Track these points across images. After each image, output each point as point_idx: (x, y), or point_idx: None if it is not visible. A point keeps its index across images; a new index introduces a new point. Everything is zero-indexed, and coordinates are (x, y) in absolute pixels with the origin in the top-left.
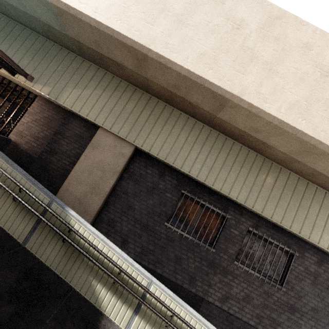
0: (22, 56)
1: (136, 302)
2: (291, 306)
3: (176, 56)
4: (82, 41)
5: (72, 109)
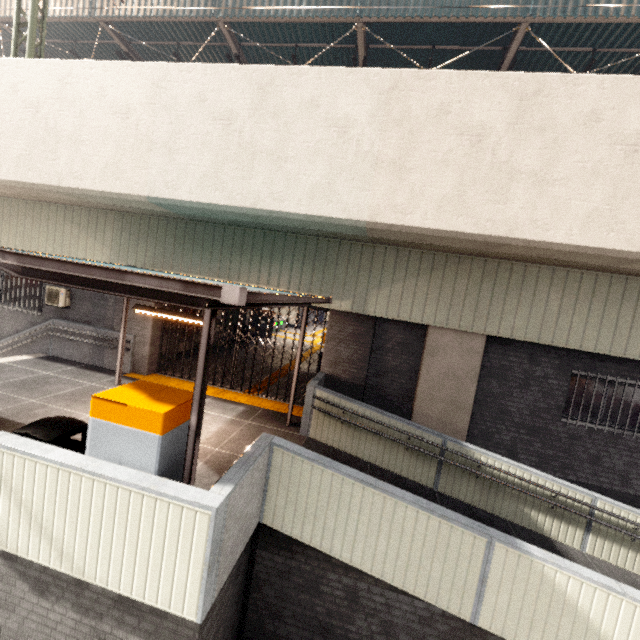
0: (300, 272)
1: (583, 521)
2: None
3: (552, 233)
4: (388, 238)
5: (387, 317)
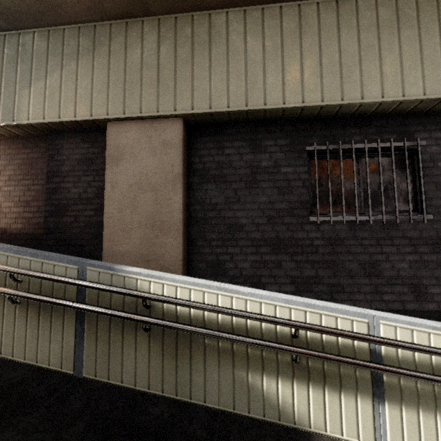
0: None
1: (365, 375)
2: None
3: None
4: None
5: (46, 121)
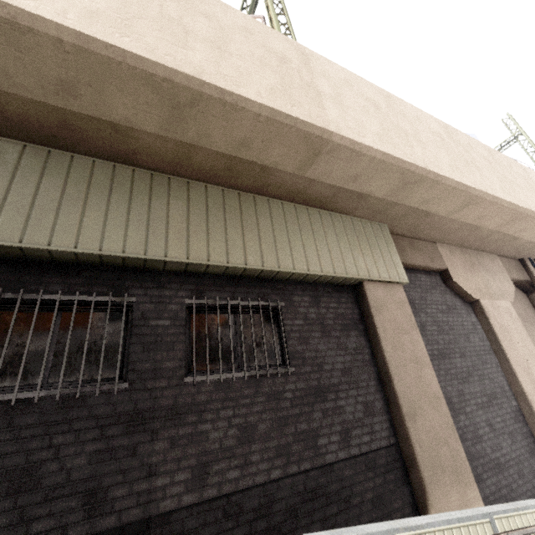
0: None
1: None
2: (317, 389)
3: None
4: None
5: None
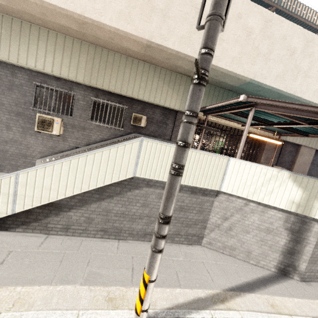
0: None
1: None
2: None
3: None
4: None
5: (292, 142)
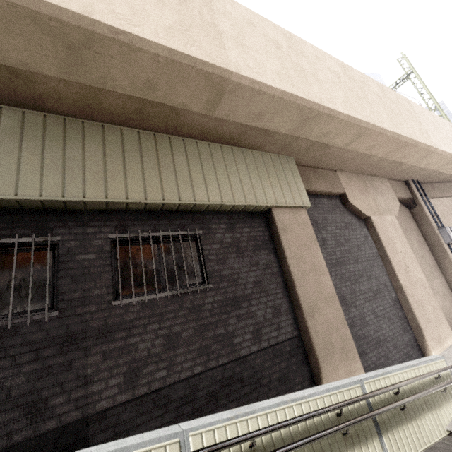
0: None
1: None
2: (233, 300)
3: None
4: None
5: None
